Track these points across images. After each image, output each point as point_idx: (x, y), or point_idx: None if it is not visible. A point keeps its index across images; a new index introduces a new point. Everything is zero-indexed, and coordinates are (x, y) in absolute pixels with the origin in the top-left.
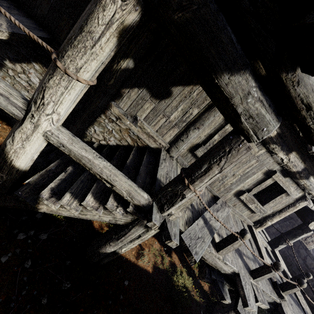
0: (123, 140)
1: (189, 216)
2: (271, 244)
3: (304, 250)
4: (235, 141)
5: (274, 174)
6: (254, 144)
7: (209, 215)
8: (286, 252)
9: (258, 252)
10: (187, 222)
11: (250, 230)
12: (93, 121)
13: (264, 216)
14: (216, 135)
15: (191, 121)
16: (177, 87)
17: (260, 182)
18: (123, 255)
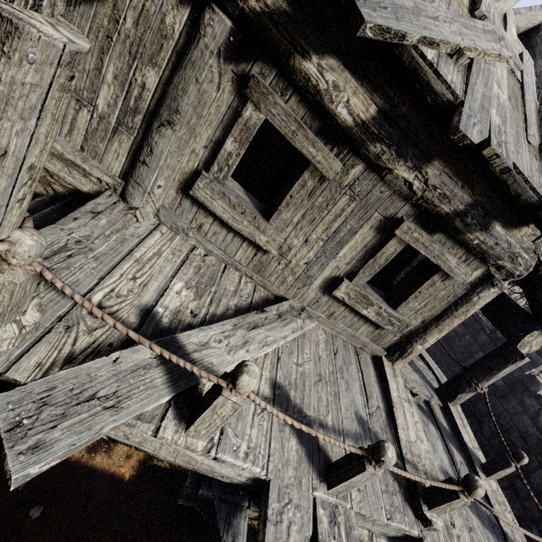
0: None
1: (107, 340)
2: (442, 392)
3: (534, 400)
4: None
5: (397, 227)
6: (327, 151)
7: (208, 337)
8: (498, 405)
9: (387, 415)
10: (78, 357)
11: (379, 368)
12: None
13: (407, 333)
14: (227, 139)
15: (151, 109)
16: (75, 9)
17: (373, 252)
18: None
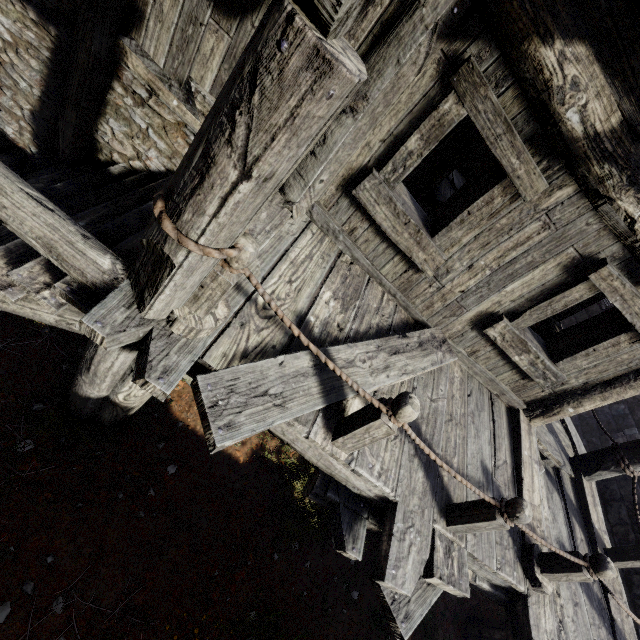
0: (177, 156)
1: (271, 342)
2: (577, 463)
3: None
4: (267, 30)
5: (595, 271)
6: (534, 165)
7: (354, 355)
8: (638, 493)
9: (513, 472)
10: (251, 354)
11: (512, 421)
12: (102, 103)
13: (559, 392)
14: (412, 135)
15: None
16: None
17: (550, 293)
18: (179, 418)
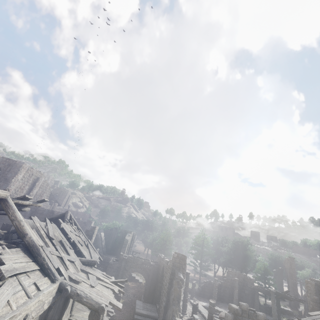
0: None
1: None
2: None
3: None
4: None
5: None
6: None
7: None
8: None
9: None
10: None
11: None
12: None
13: None
14: None
15: None
16: None
17: None
18: None
